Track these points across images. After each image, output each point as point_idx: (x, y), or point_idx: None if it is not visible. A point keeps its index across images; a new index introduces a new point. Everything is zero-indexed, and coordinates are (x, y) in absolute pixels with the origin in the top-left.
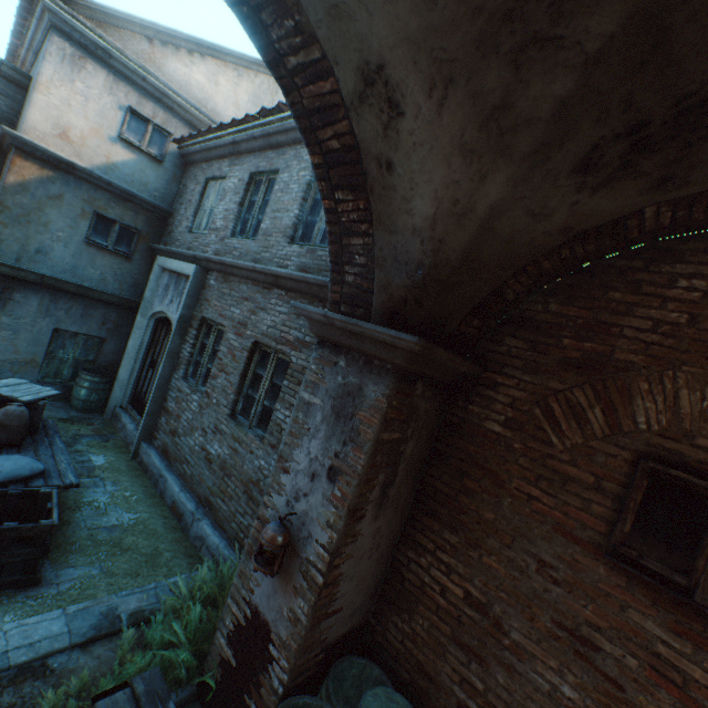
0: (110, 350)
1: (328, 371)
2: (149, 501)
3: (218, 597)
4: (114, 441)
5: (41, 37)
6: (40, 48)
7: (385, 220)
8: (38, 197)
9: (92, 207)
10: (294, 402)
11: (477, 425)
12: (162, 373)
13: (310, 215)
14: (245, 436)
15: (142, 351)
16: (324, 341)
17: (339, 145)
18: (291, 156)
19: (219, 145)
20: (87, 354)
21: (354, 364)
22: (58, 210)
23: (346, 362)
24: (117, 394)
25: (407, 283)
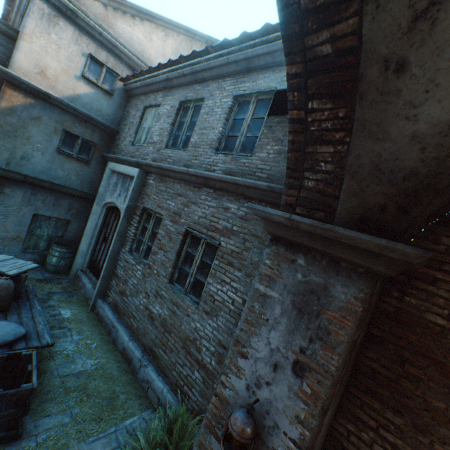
0: (73, 228)
1: (284, 267)
2: (105, 347)
3: (168, 443)
4: (77, 297)
5: (26, 1)
6: (25, 10)
7: (371, 127)
8: (22, 118)
9: (62, 126)
10: (225, 278)
11: (416, 316)
12: (113, 248)
13: (230, 131)
14: (181, 302)
15: (97, 230)
16: (278, 239)
17: (331, 49)
18: (214, 87)
19: (155, 82)
20: (57, 232)
21: (315, 263)
22: (37, 128)
23: (306, 260)
24: (79, 261)
25: (388, 190)
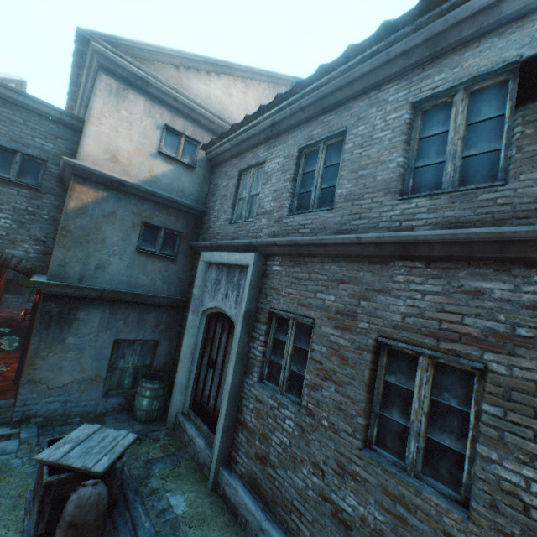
0: (163, 350)
1: None
2: None
3: None
4: (185, 463)
5: (90, 85)
6: (89, 97)
7: None
8: (94, 217)
9: (140, 218)
10: None
11: None
12: (232, 380)
13: (418, 159)
14: (415, 496)
15: (197, 350)
16: None
17: None
18: (362, 107)
19: (253, 134)
20: (144, 359)
21: None
22: (112, 226)
23: None
24: (177, 399)
25: None
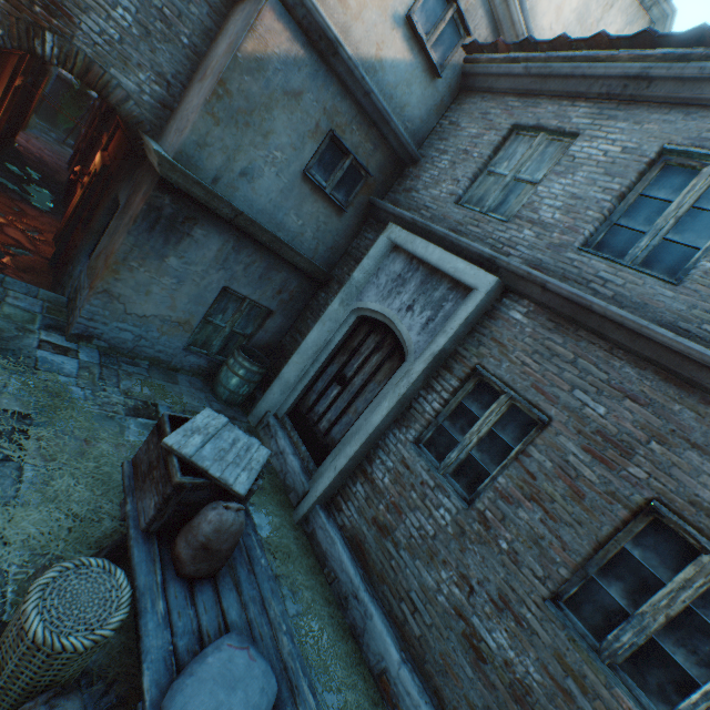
0: (272, 326)
1: None
2: (343, 650)
3: None
4: (268, 476)
5: None
6: None
7: None
8: (271, 87)
9: (329, 123)
10: None
11: None
12: (380, 423)
13: None
14: (603, 687)
15: (325, 351)
16: None
17: None
18: None
19: (585, 73)
20: (246, 325)
21: None
22: (287, 116)
23: None
24: (274, 396)
25: None
